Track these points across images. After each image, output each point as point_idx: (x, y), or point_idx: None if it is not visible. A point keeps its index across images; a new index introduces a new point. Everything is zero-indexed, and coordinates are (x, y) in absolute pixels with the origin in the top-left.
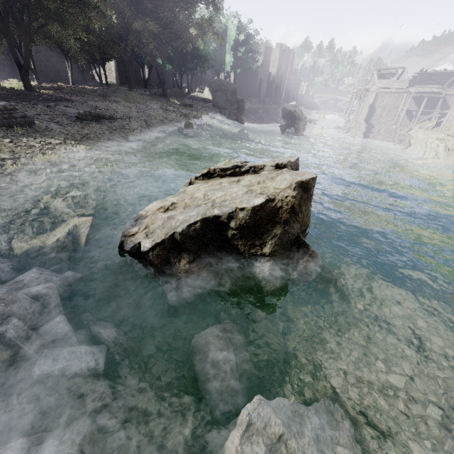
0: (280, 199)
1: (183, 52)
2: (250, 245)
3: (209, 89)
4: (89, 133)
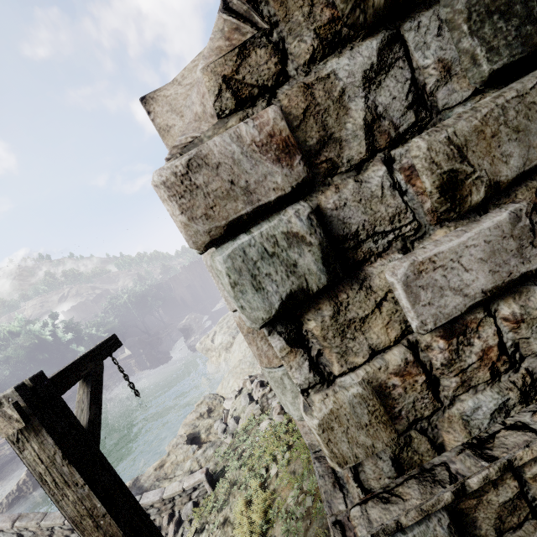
0: (23, 477)
1: (91, 346)
2: (26, 492)
3: (126, 349)
4: (3, 476)
